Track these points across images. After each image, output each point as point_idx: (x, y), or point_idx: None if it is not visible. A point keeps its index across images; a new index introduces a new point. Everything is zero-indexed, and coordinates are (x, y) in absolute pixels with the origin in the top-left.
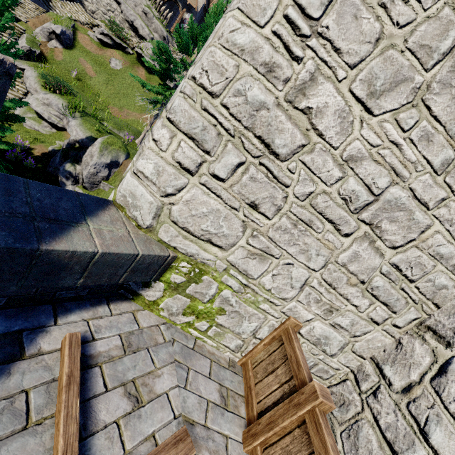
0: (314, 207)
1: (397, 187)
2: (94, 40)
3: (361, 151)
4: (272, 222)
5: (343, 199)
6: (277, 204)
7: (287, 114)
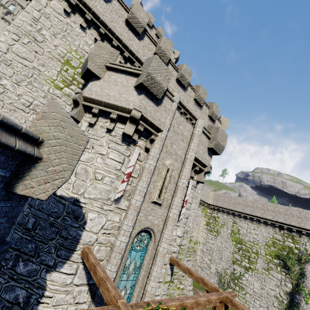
0: (14, 106)
1: (36, 101)
2: None
3: (21, 93)
4: (2, 110)
5: (22, 104)
6: (2, 105)
7: None
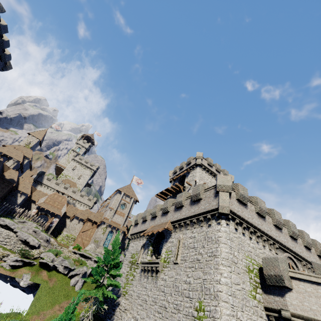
0: None
1: (252, 320)
2: (7, 267)
3: (246, 319)
4: None
5: None
6: None
7: (237, 320)
